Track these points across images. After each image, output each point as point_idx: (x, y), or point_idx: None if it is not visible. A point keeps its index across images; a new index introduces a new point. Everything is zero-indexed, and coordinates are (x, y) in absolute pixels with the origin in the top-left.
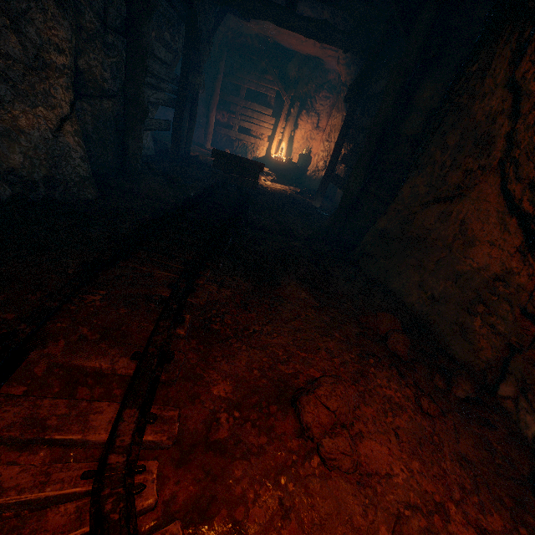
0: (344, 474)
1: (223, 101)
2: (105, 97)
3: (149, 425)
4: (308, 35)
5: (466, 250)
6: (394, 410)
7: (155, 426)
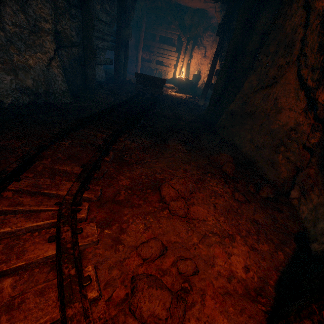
0: (180, 218)
1: (146, 45)
2: (73, 46)
3: (86, 191)
4: None
5: (277, 115)
6: (216, 197)
7: (89, 192)
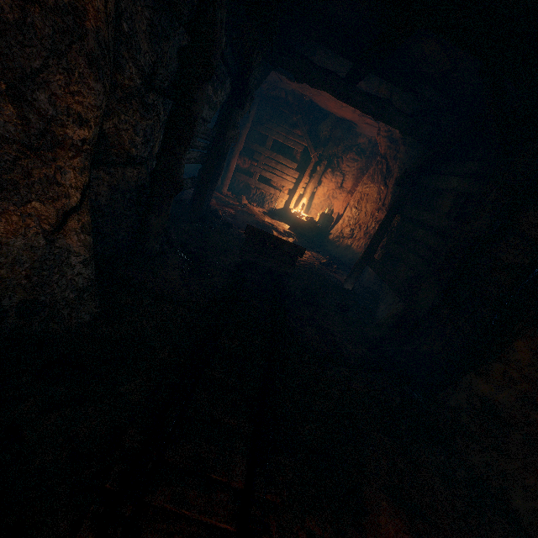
0: None
1: (247, 148)
2: (130, 164)
3: None
4: (366, 111)
5: None
6: None
7: None
